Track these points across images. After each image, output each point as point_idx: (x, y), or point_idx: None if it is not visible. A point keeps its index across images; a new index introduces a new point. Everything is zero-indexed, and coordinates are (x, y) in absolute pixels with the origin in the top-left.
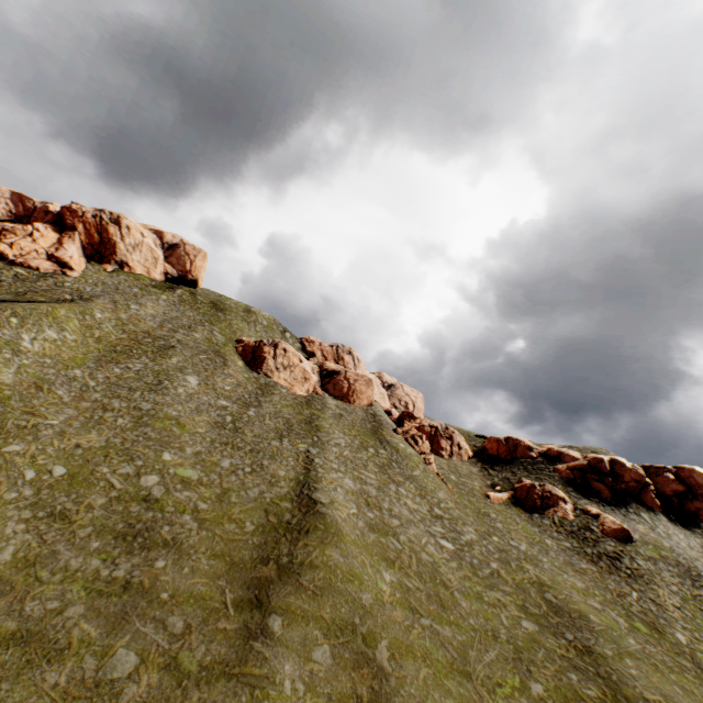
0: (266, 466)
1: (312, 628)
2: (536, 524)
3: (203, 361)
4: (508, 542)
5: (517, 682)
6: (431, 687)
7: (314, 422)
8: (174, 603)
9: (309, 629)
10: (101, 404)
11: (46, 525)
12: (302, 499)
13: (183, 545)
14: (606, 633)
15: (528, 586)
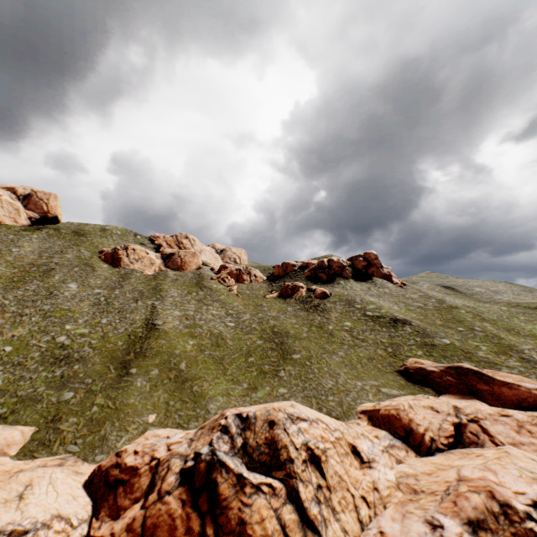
0: (128, 317)
1: (150, 366)
2: (286, 303)
3: (78, 272)
4: (266, 315)
5: (244, 360)
6: (202, 369)
7: (159, 287)
8: (86, 376)
9: (149, 367)
10: (18, 314)
11: (13, 370)
12: (148, 325)
13: (87, 358)
14: (294, 335)
15: (267, 329)
